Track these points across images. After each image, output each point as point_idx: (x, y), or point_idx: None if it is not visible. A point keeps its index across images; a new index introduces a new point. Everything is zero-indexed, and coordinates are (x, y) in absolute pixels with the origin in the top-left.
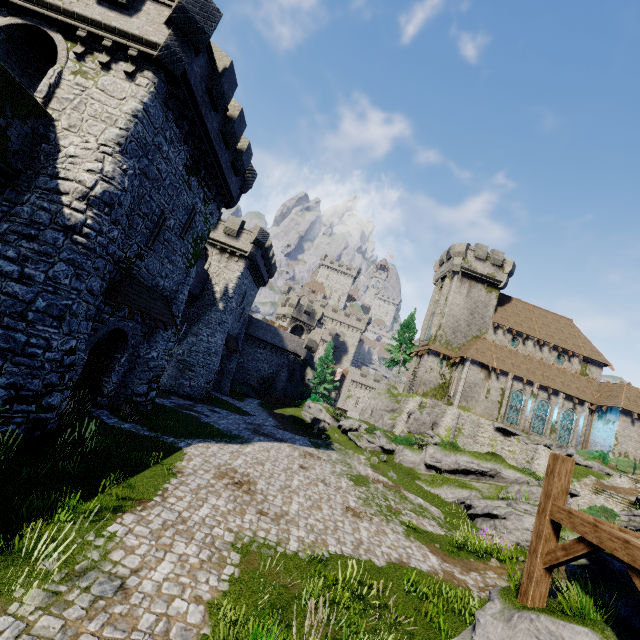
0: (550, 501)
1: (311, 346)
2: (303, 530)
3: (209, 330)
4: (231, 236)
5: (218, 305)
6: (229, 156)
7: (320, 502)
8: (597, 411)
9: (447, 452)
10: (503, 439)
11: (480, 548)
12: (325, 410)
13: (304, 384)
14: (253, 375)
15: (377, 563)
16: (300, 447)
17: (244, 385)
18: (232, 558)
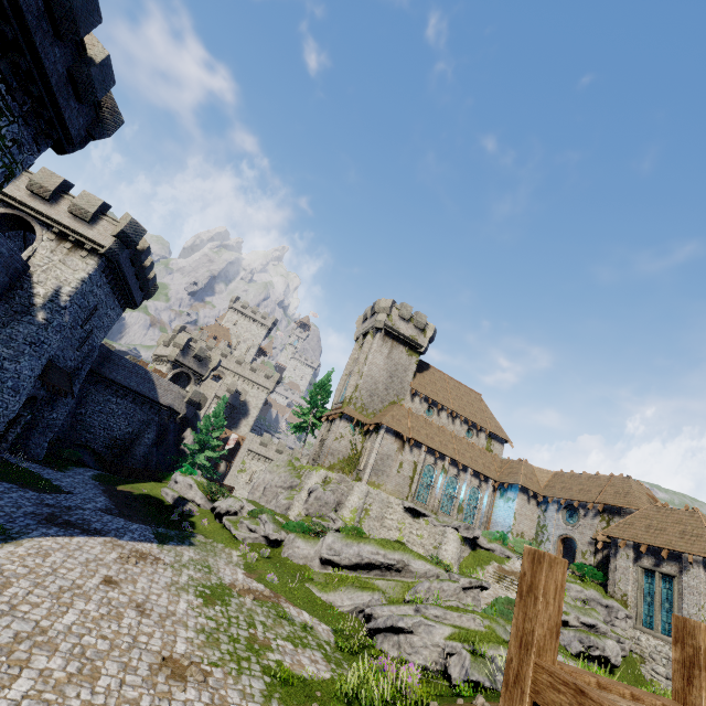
0: (532, 658)
1: (196, 400)
2: None
3: (8, 350)
4: (81, 219)
5: (36, 315)
6: (63, 56)
7: (104, 659)
8: (499, 488)
9: (349, 541)
10: (412, 521)
11: (379, 690)
12: (197, 486)
13: (179, 451)
14: (98, 434)
15: None
16: (128, 543)
17: (79, 448)
18: None
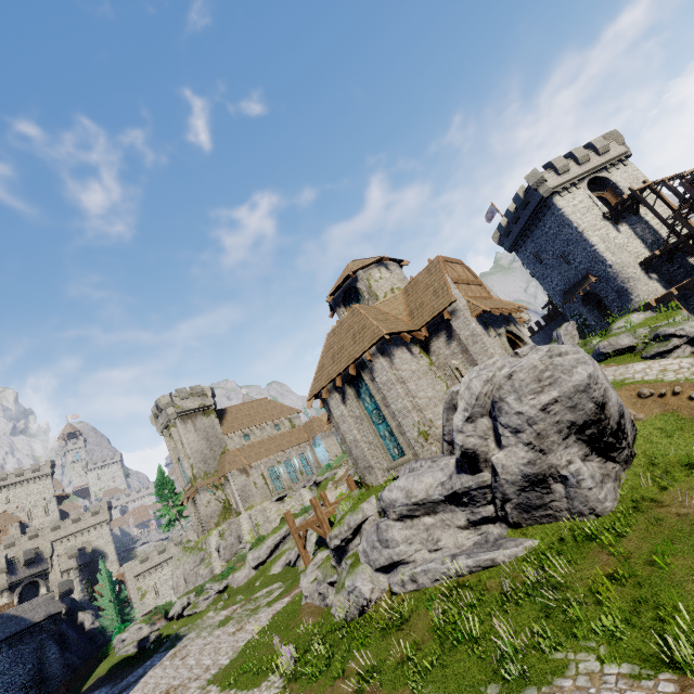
0: (292, 529)
1: (67, 589)
2: (224, 657)
3: None
4: None
5: None
6: None
7: (217, 648)
8: (312, 443)
9: (260, 547)
10: (283, 504)
11: None
12: (145, 623)
13: (88, 634)
14: None
15: (265, 625)
16: (162, 660)
17: None
18: (210, 687)
